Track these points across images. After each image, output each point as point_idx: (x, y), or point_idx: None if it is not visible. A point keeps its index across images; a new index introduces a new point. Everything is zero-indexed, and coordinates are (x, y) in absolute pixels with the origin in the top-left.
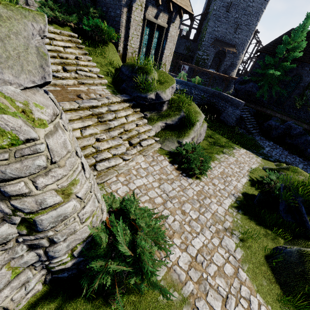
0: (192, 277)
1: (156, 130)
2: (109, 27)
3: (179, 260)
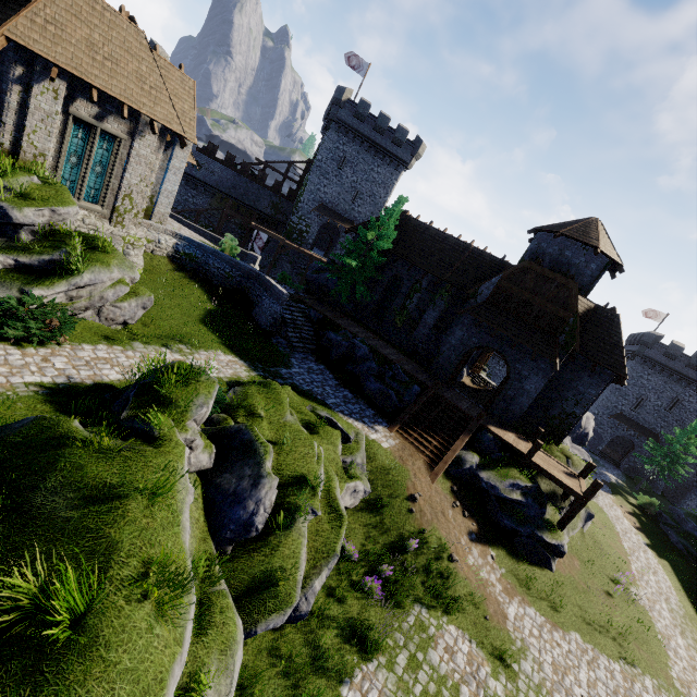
0: None
1: None
2: None
3: None
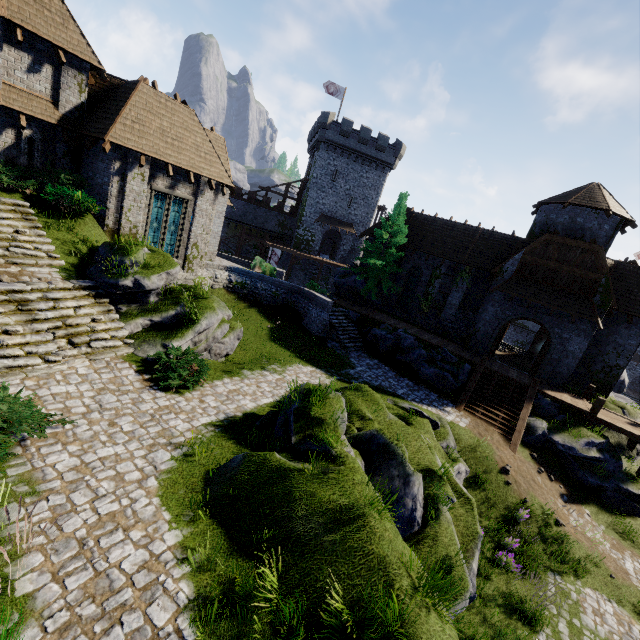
0: (66, 478)
1: (132, 329)
2: (89, 196)
3: (59, 463)
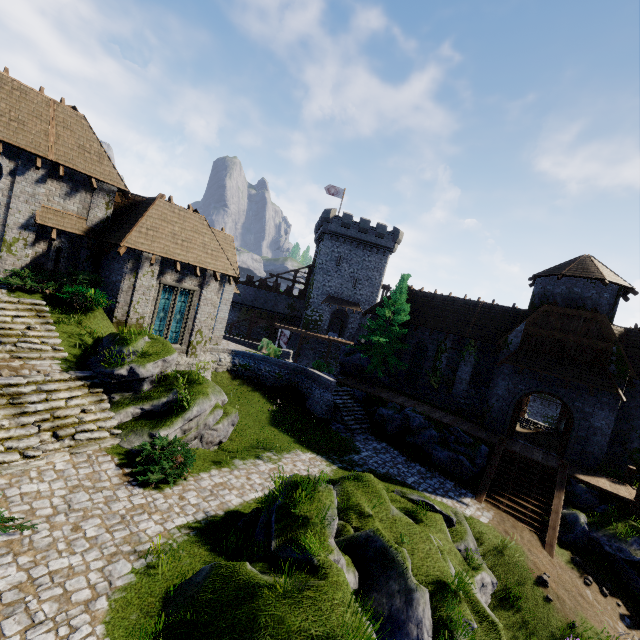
0: (4, 598)
1: (122, 418)
2: (102, 293)
3: (3, 580)
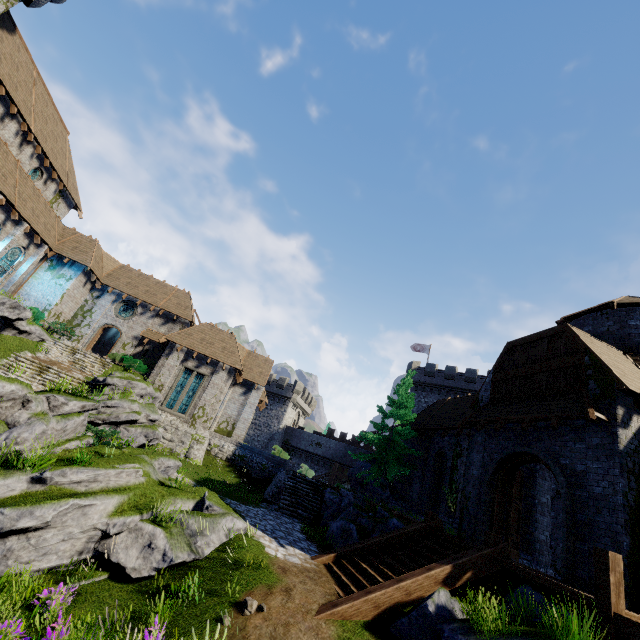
0: None
1: None
2: (146, 366)
3: None
